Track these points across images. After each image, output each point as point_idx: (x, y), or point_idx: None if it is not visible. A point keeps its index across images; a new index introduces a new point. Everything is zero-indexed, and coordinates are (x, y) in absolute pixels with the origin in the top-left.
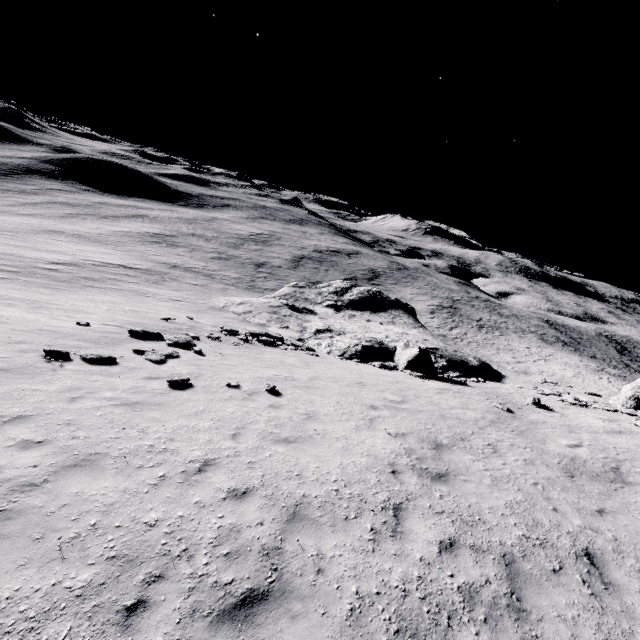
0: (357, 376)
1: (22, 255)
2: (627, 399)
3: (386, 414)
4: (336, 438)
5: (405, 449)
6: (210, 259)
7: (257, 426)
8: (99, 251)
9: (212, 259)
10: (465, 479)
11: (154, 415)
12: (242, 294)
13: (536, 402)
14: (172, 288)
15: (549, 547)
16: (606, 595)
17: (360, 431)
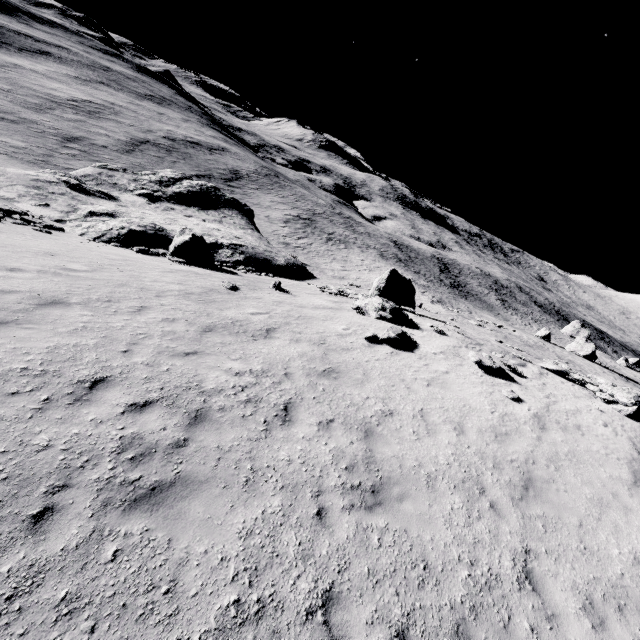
0: (64, 249)
1: None
2: (374, 290)
3: (23, 276)
4: None
5: None
6: None
7: None
8: None
9: None
10: (30, 327)
11: None
12: (15, 166)
13: (276, 285)
14: None
15: (48, 376)
16: (60, 408)
17: None
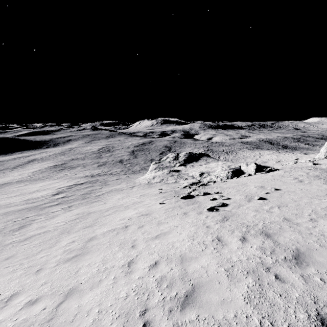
0: (262, 179)
1: (33, 197)
2: (325, 153)
3: (307, 181)
4: (326, 189)
5: None
6: (98, 167)
7: (310, 196)
8: (50, 183)
9: (99, 167)
10: None
11: (292, 205)
12: (137, 176)
13: (314, 163)
14: (116, 184)
15: None
16: None
17: (321, 186)
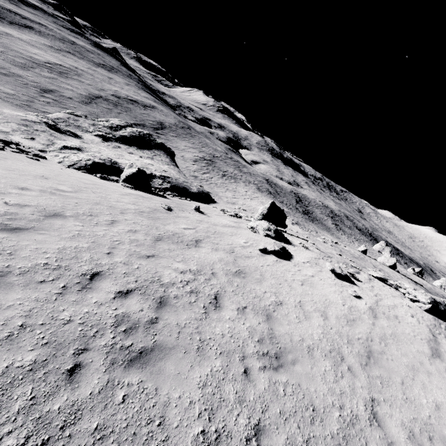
0: (52, 174)
1: None
2: (259, 215)
3: (31, 194)
4: None
5: (6, 212)
6: None
7: None
8: None
9: None
10: (43, 233)
11: None
12: (7, 107)
13: (197, 208)
14: None
15: (62, 270)
16: (73, 293)
17: None
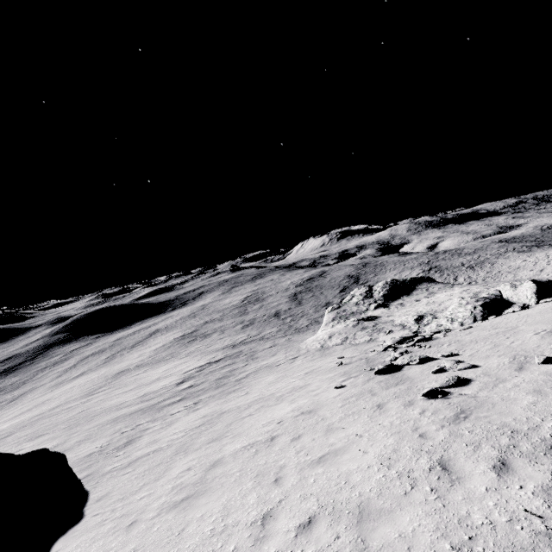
0: None
1: (152, 391)
2: None
3: None
4: None
5: None
6: (242, 330)
7: None
8: (176, 364)
9: (243, 329)
10: None
11: None
12: (303, 336)
13: None
14: (268, 355)
15: None
16: None
17: None
